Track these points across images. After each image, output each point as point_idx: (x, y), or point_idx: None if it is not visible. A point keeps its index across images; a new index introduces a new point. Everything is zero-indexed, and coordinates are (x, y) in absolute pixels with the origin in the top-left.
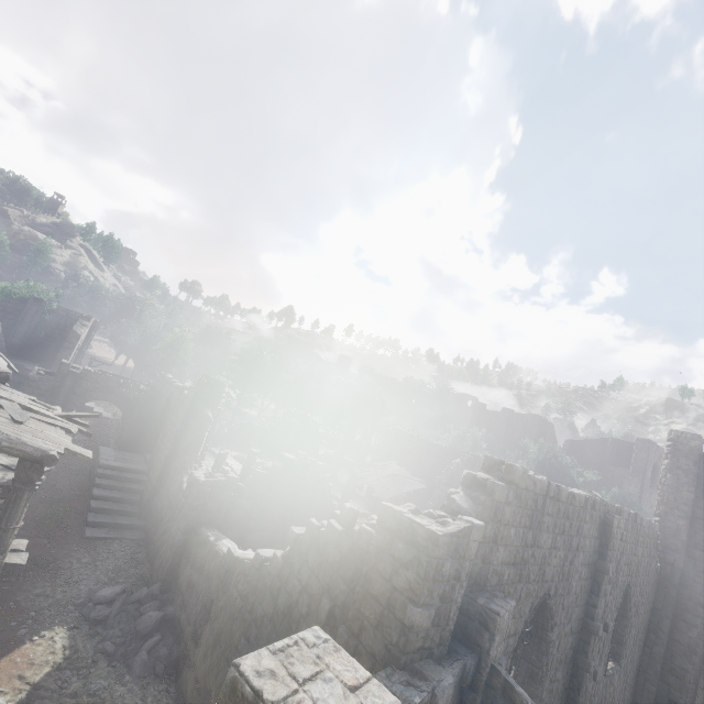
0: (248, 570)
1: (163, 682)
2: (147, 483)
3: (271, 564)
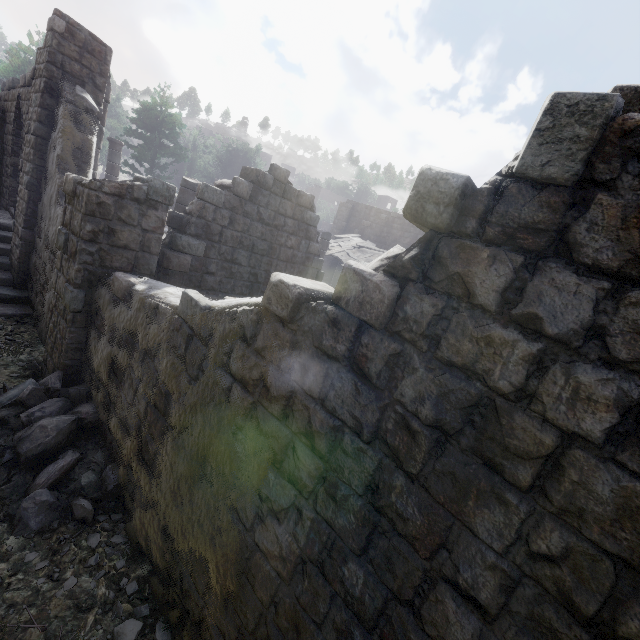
0: (250, 327)
1: (97, 530)
2: (13, 236)
3: (339, 299)
